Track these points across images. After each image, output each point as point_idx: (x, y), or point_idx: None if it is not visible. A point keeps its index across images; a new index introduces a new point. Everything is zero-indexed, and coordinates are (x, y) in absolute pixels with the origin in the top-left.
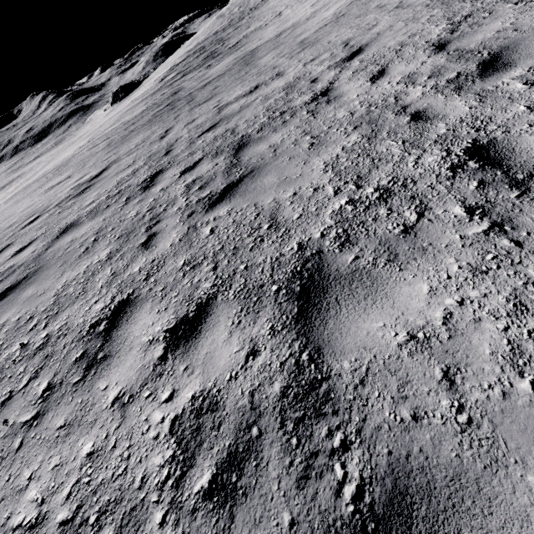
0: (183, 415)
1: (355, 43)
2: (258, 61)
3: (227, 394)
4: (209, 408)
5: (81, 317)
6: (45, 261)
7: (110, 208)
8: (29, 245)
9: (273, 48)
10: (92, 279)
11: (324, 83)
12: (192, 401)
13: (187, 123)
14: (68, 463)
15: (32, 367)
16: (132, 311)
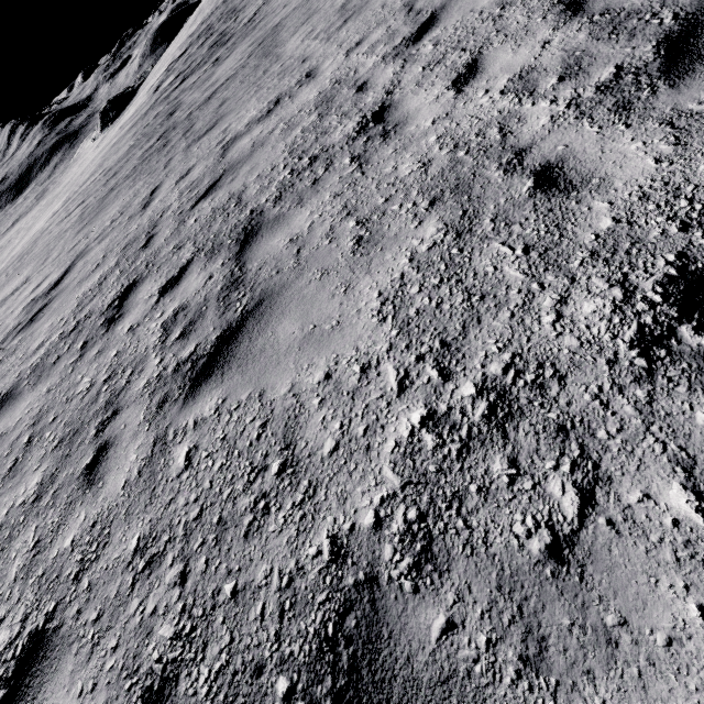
0: None
1: (423, 6)
2: (281, 48)
3: None
4: None
5: None
6: None
7: (59, 363)
8: None
9: (302, 22)
10: (6, 552)
11: (378, 91)
12: None
13: (179, 176)
14: None
15: None
16: (43, 674)
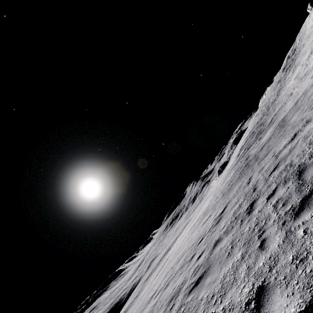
0: None
1: None
2: (288, 122)
3: None
4: None
5: (238, 297)
6: (211, 262)
7: (233, 227)
8: (202, 253)
9: (295, 111)
10: (237, 272)
11: None
12: None
13: (259, 170)
14: None
15: None
16: (268, 294)
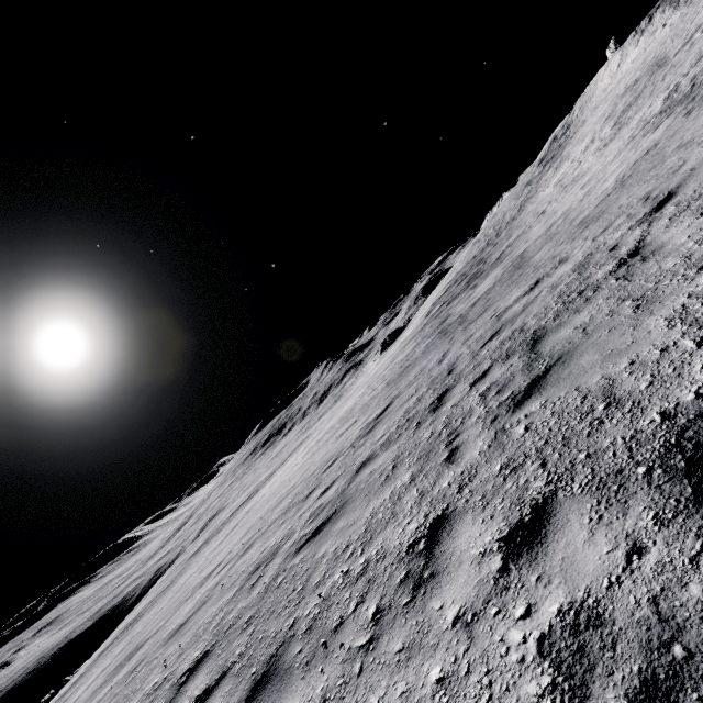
0: (553, 633)
1: (658, 193)
2: (530, 260)
3: (611, 604)
4: (589, 622)
5: (396, 539)
6: (349, 495)
7: (402, 435)
8: (332, 485)
9: (545, 242)
10: (399, 502)
11: (629, 244)
12: (560, 616)
13: (464, 340)
14: (416, 689)
15: (357, 592)
16: (451, 525)
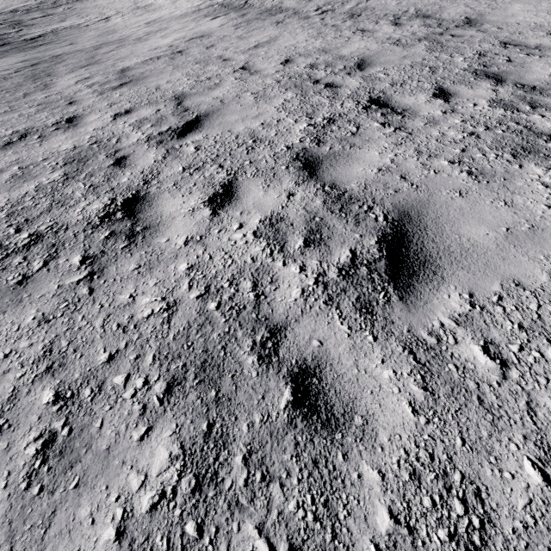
0: None
1: (191, 105)
2: (53, 79)
3: None
4: None
5: None
6: None
7: None
8: None
9: (82, 65)
10: None
11: (136, 174)
12: None
13: None
14: None
15: None
16: None
